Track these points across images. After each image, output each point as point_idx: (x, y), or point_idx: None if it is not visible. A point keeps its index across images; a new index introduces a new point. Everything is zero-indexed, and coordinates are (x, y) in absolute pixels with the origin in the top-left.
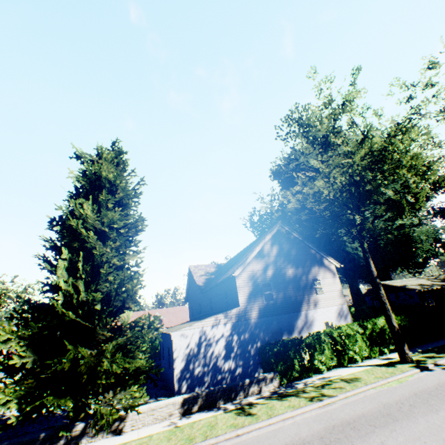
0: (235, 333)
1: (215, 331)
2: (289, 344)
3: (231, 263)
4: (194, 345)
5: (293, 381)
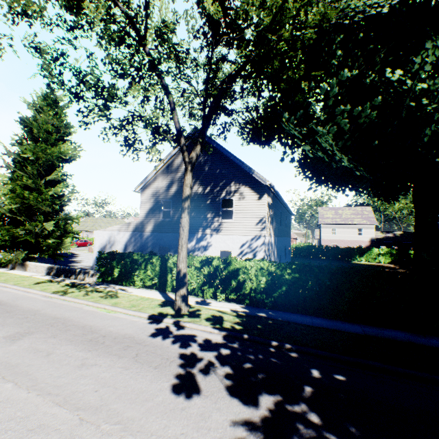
0: (131, 240)
1: (118, 235)
2: (118, 255)
3: None
4: (105, 242)
5: (114, 284)
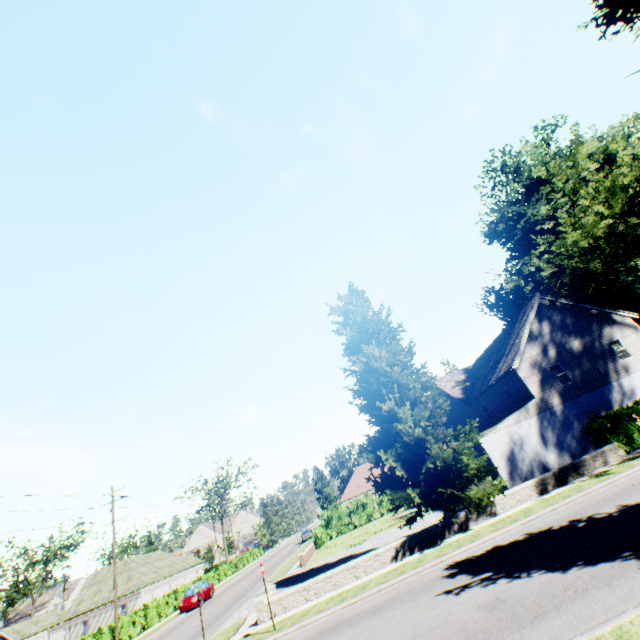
0: (543, 425)
1: (520, 428)
2: (616, 414)
3: (488, 360)
4: (506, 446)
5: (638, 449)
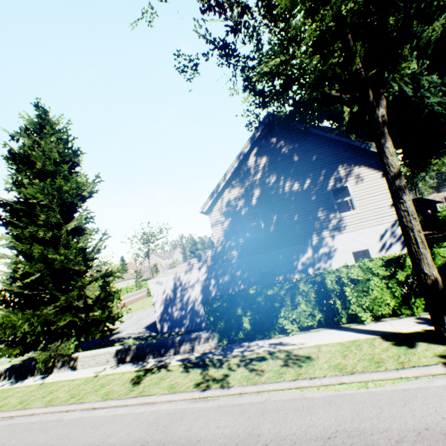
0: (212, 277)
1: (189, 276)
2: (238, 298)
3: None
4: (170, 291)
5: (243, 341)
